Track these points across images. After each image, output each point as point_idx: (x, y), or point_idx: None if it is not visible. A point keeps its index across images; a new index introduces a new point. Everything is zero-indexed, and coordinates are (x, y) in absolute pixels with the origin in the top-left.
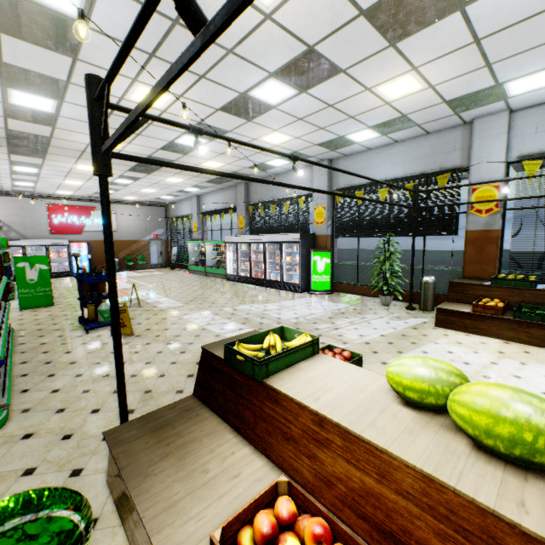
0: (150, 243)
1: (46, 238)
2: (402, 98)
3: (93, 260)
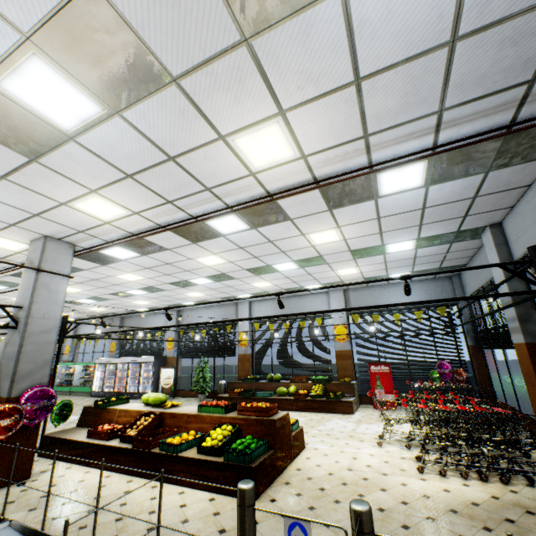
0: None
1: None
2: (199, 296)
3: None
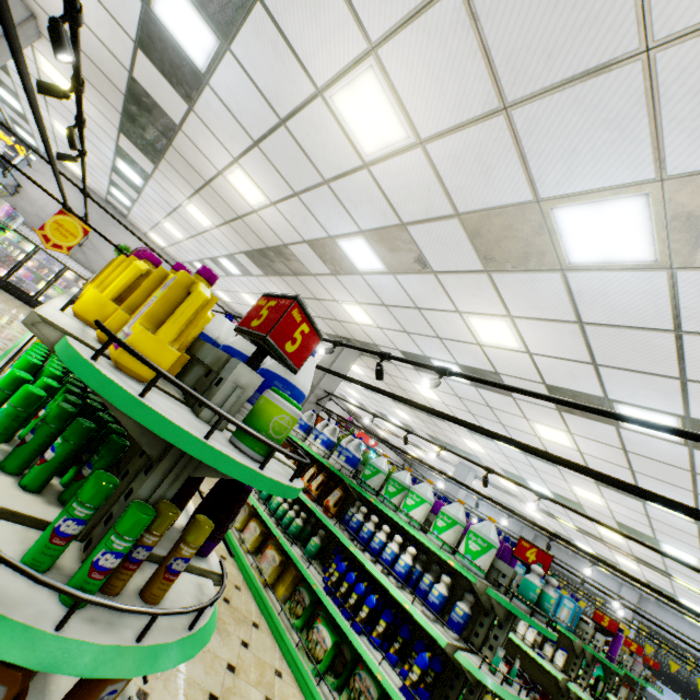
0: None
1: None
2: None
3: None
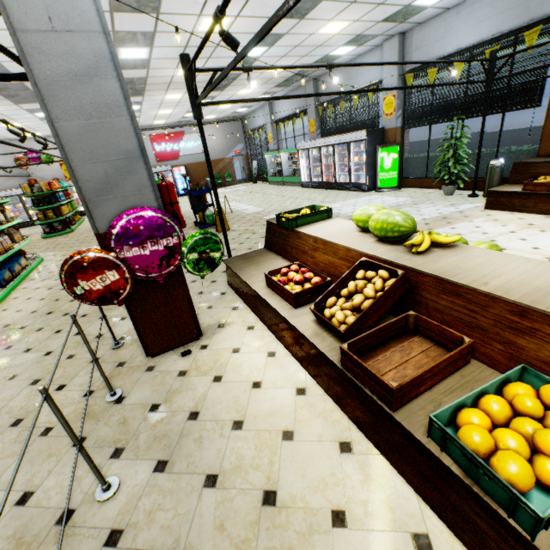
0: (233, 160)
1: (155, 167)
2: None
3: (191, 181)
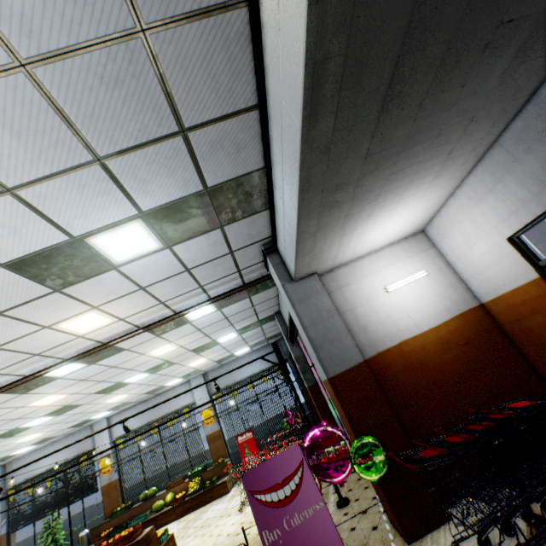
0: None
1: None
2: (36, 437)
3: None
